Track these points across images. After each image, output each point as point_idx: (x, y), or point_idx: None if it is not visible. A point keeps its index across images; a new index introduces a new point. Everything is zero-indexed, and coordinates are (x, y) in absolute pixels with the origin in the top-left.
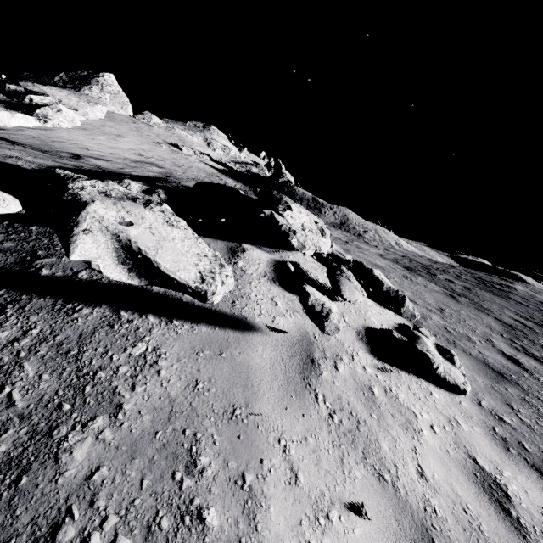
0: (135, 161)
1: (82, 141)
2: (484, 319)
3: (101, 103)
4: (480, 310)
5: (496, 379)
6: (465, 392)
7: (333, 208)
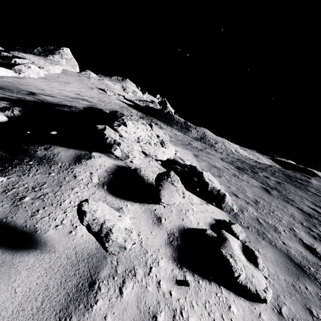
0: (73, 98)
1: (41, 85)
2: (289, 209)
3: (59, 64)
4: (286, 201)
5: (297, 275)
6: (265, 301)
7: (197, 128)
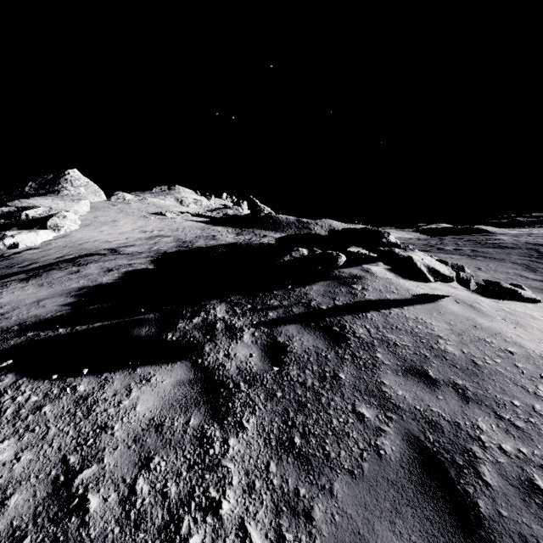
0: (148, 238)
1: (97, 236)
2: (506, 265)
3: (82, 198)
4: (498, 261)
5: None
6: (540, 301)
7: (318, 223)
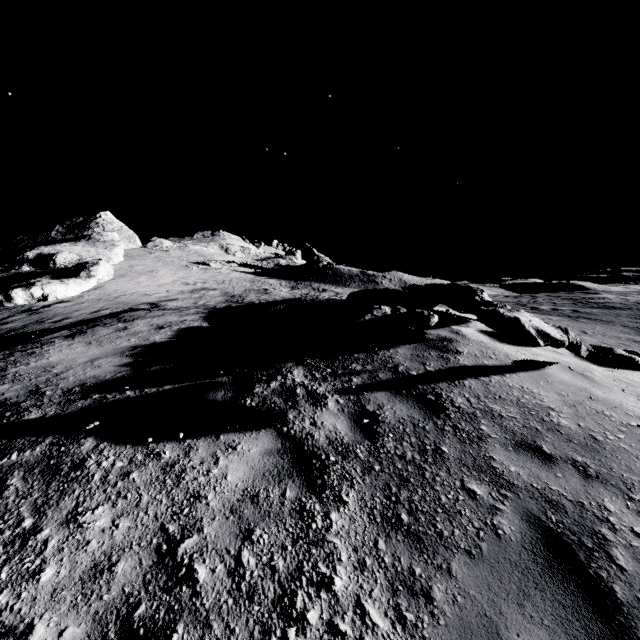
0: (191, 292)
1: (134, 288)
2: (616, 329)
3: (116, 245)
4: (605, 323)
5: None
6: None
7: (386, 275)
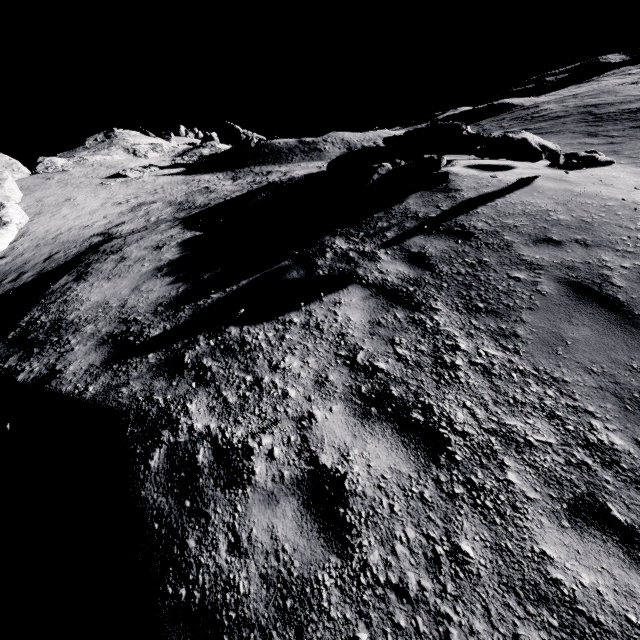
0: (131, 211)
1: (65, 224)
2: (567, 137)
3: (2, 178)
4: (557, 134)
5: (615, 154)
6: (614, 162)
7: (327, 139)
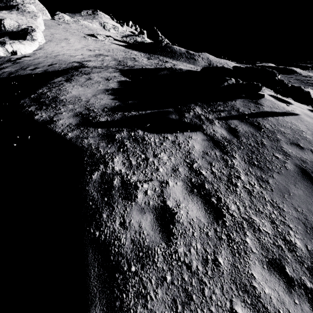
0: (95, 56)
1: (62, 50)
2: None
3: (37, 16)
4: None
5: None
6: None
7: (200, 55)
